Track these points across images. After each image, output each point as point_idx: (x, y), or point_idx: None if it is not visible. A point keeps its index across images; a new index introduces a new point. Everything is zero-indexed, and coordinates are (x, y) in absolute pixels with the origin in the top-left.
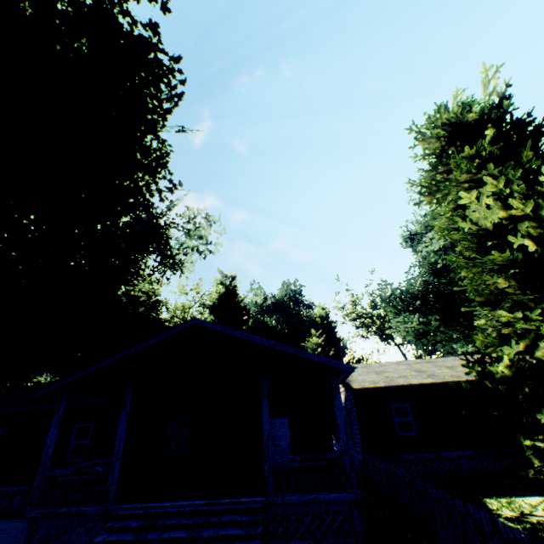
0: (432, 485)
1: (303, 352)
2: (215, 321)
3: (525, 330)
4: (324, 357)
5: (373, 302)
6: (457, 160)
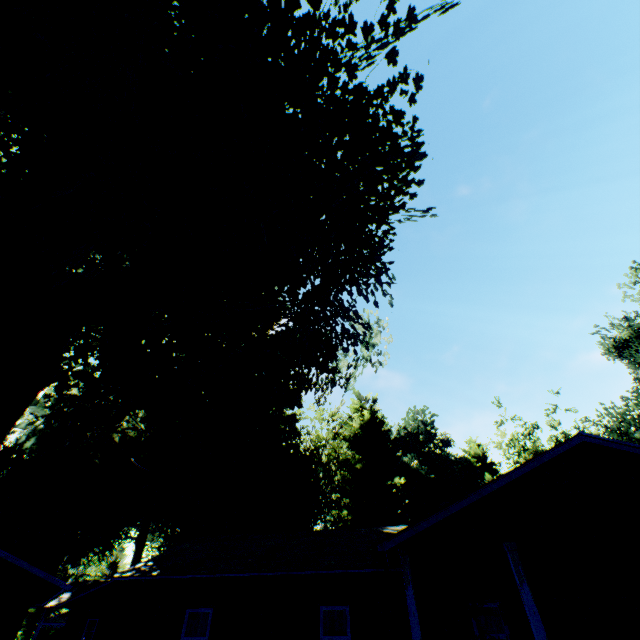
0: None
1: None
2: (364, 458)
3: None
4: None
5: (564, 434)
6: None
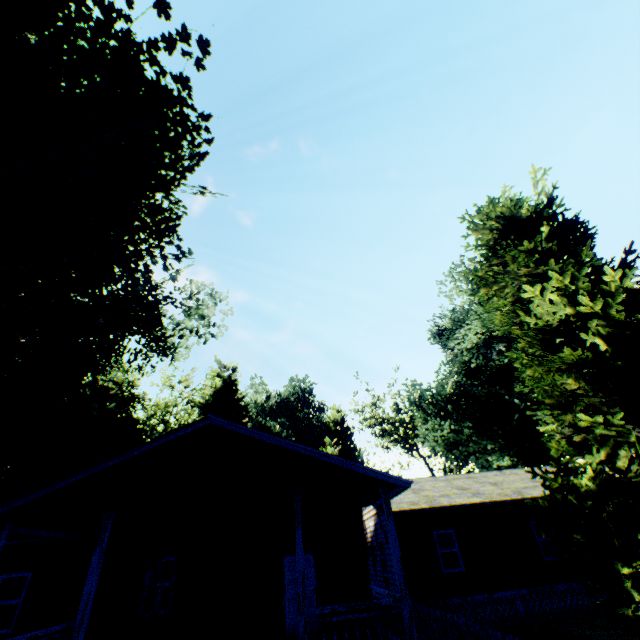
0: (512, 636)
1: (348, 462)
2: None
3: (604, 436)
4: (374, 469)
5: (397, 404)
6: (515, 253)
